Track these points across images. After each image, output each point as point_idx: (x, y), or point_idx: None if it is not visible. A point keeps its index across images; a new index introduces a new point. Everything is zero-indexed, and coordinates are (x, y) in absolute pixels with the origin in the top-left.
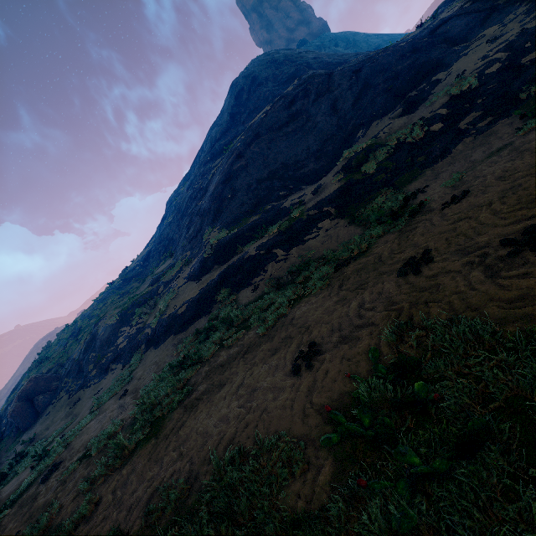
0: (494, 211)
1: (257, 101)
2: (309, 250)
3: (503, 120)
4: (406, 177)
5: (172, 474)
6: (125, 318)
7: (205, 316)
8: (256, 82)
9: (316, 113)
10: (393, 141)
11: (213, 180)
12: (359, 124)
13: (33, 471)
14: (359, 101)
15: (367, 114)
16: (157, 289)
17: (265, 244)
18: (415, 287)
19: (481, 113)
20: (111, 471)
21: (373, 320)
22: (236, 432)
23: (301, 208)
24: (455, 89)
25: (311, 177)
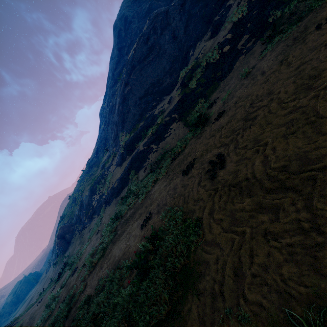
0: (221, 134)
1: (131, 36)
2: (166, 144)
3: (260, 40)
4: (211, 89)
5: (104, 274)
6: (93, 191)
7: (126, 187)
8: (127, 21)
9: (164, 43)
10: (203, 63)
11: (117, 101)
12: (190, 46)
13: (69, 271)
14: (187, 28)
15: (193, 38)
16: (104, 172)
17: (147, 143)
18: (183, 184)
19: (249, 36)
20: (90, 272)
21: (167, 202)
22: (122, 256)
23: (161, 117)
24: (235, 17)
25: (169, 88)
